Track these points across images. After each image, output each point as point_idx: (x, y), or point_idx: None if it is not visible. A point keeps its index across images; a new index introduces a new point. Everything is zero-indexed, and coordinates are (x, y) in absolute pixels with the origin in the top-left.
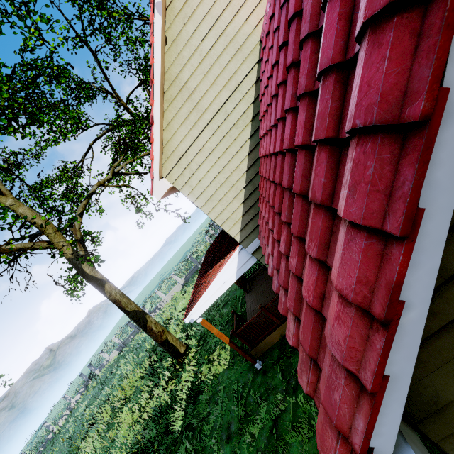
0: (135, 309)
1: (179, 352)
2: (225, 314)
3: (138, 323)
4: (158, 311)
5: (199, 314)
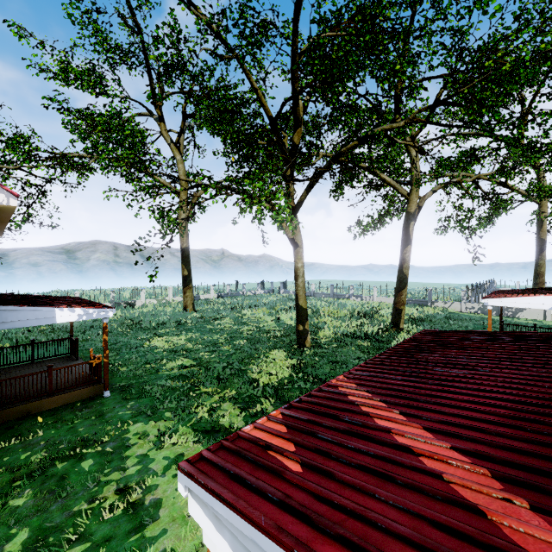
0: (407, 275)
1: (399, 324)
2: None
3: (399, 284)
4: (359, 300)
5: (495, 305)
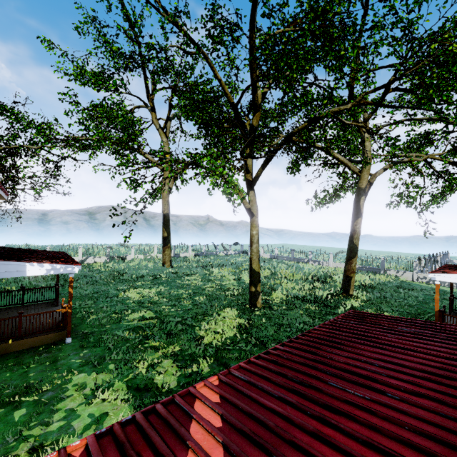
0: (357, 245)
1: (349, 290)
2: (406, 308)
3: (349, 253)
4: (316, 264)
5: (443, 280)
